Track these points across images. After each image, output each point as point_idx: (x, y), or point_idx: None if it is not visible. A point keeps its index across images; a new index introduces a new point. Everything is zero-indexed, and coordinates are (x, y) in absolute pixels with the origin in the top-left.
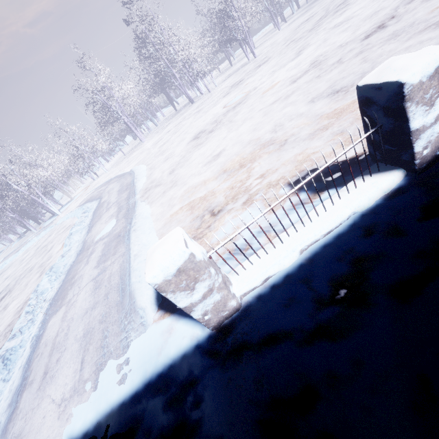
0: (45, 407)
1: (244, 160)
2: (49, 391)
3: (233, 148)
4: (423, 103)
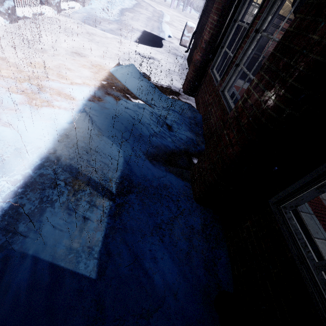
0: (135, 23)
1: None
2: (135, 22)
3: None
4: None
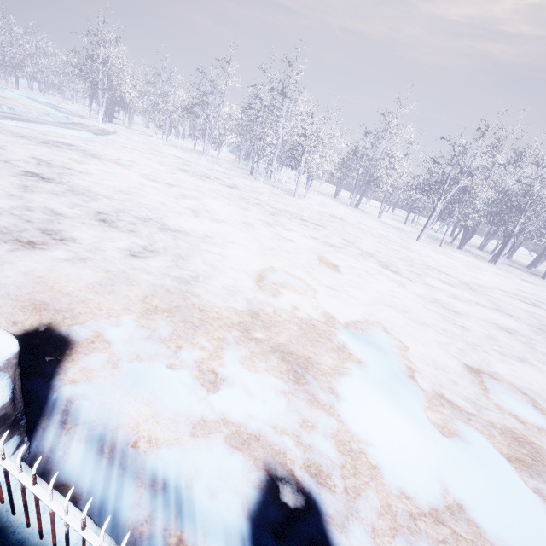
0: None
1: None
2: None
3: None
4: None
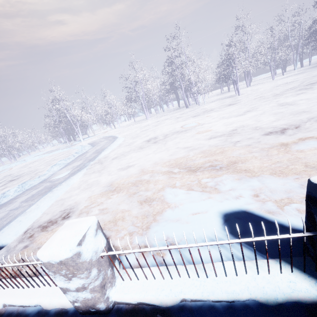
0: None
1: (120, 186)
2: None
3: (135, 168)
4: (61, 274)
